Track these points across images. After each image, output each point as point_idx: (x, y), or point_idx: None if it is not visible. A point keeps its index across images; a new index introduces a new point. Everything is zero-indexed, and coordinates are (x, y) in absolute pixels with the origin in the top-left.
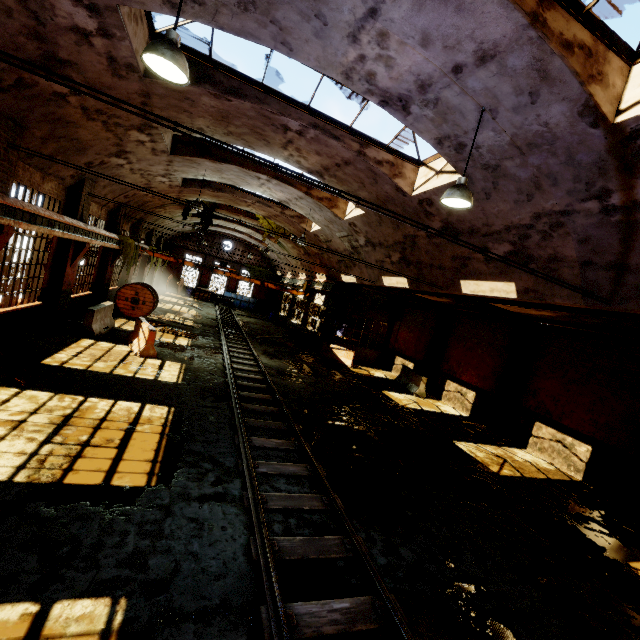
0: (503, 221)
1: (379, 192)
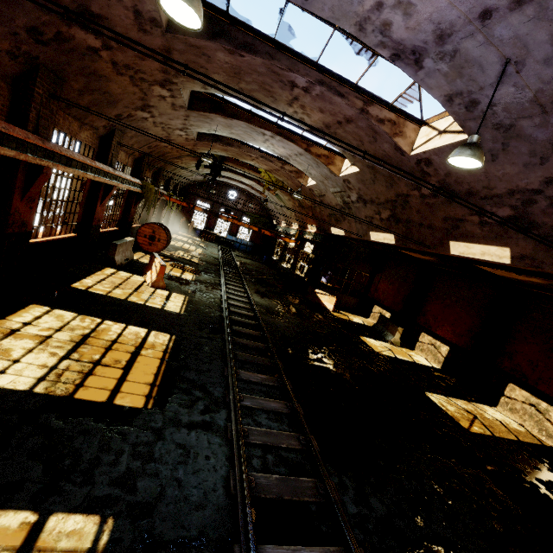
0: (507, 184)
1: (377, 150)
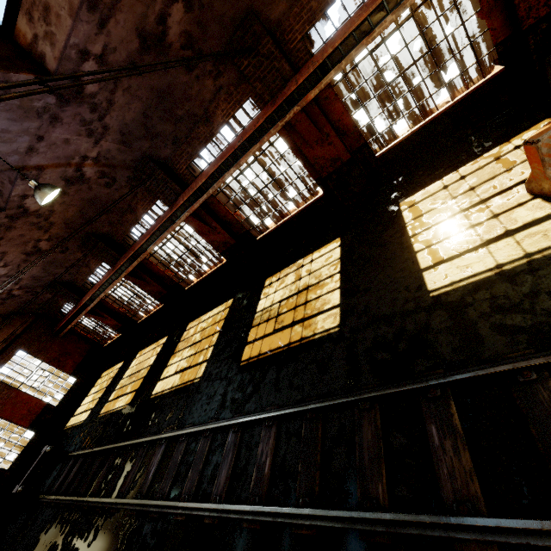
0: None
1: None
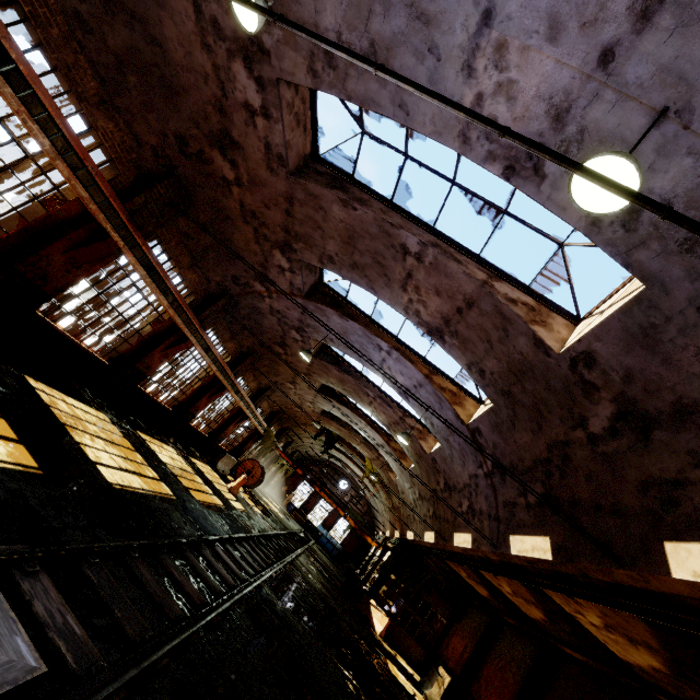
0: (462, 480)
1: (415, 448)
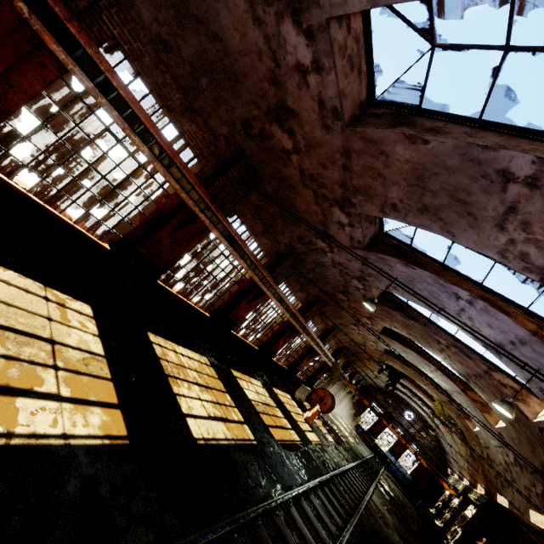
0: None
1: None
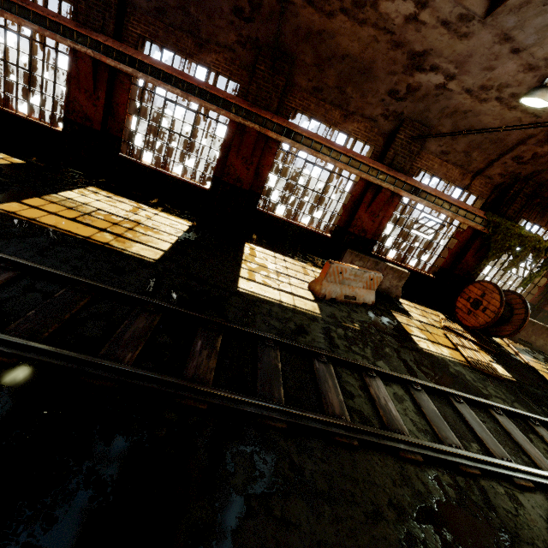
0: None
1: None
